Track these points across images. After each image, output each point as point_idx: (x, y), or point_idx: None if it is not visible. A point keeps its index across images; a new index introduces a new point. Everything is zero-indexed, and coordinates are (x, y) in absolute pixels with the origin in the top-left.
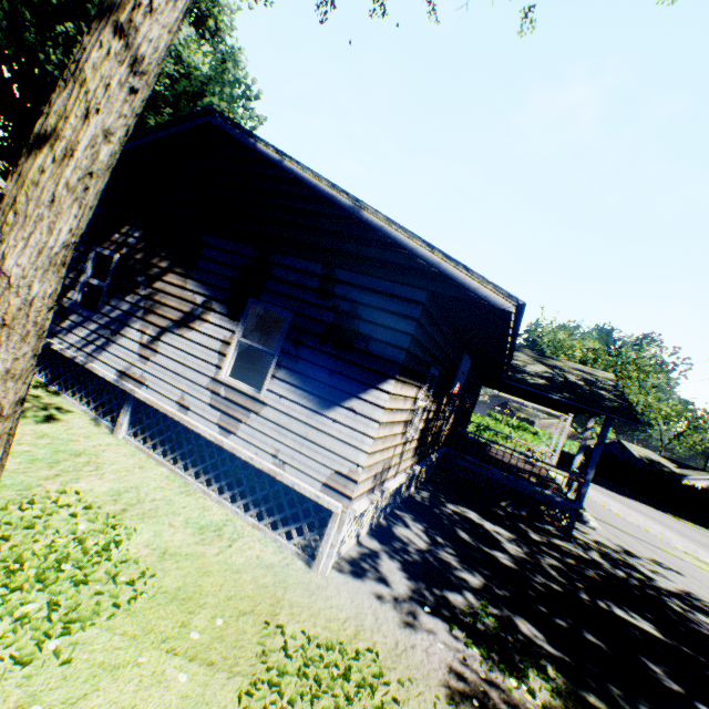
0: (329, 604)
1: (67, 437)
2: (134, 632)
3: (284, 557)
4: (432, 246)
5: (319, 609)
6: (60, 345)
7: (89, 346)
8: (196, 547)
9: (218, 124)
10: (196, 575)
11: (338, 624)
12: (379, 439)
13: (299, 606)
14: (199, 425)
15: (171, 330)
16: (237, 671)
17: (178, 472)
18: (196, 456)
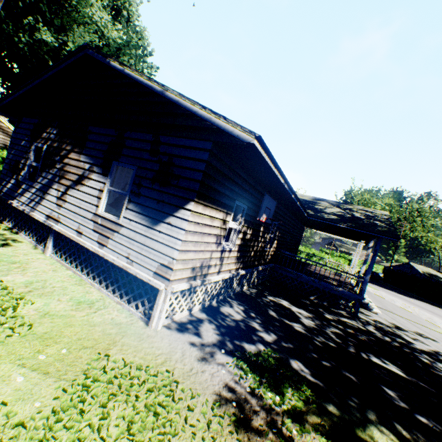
0: (151, 345)
1: (11, 254)
2: (1, 353)
3: (131, 320)
4: (205, 107)
5: (142, 348)
6: (17, 203)
7: (32, 202)
8: (70, 312)
9: (90, 54)
10: (62, 326)
11: (152, 356)
12: (189, 242)
13: (128, 346)
14: (87, 243)
15: (72, 187)
16: (63, 378)
17: (78, 273)
18: (87, 263)
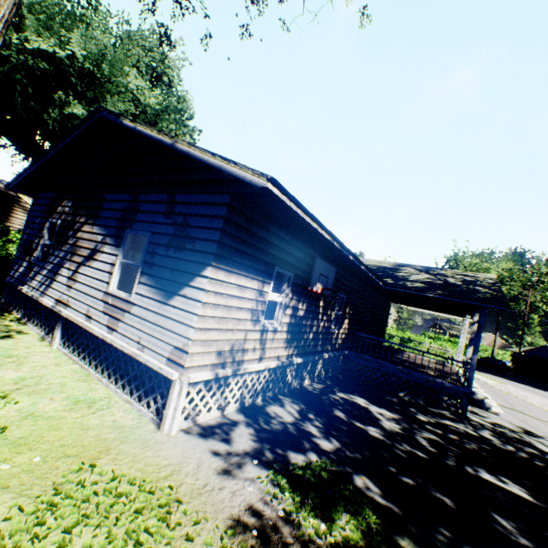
0: (158, 454)
1: (10, 347)
2: None
3: (139, 422)
4: (215, 154)
5: (144, 457)
6: (28, 289)
7: (42, 286)
8: (61, 413)
9: (104, 116)
10: (45, 430)
11: (155, 468)
12: (209, 318)
13: (126, 454)
14: (95, 328)
15: (84, 264)
16: (26, 494)
17: (85, 367)
18: (96, 353)
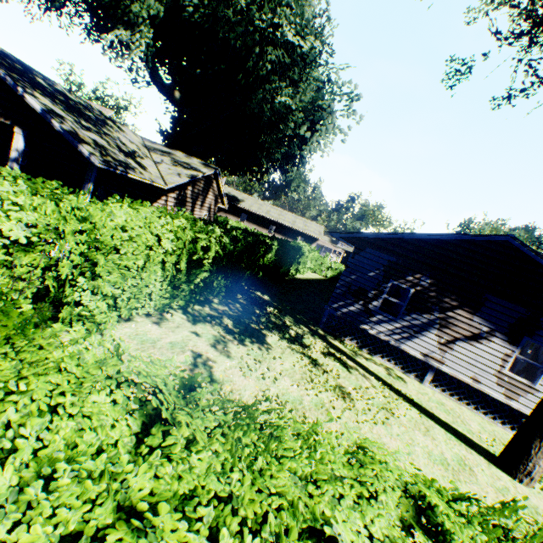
0: None
1: (422, 391)
2: None
3: None
4: None
5: None
6: (370, 330)
7: (394, 335)
8: None
9: (515, 245)
10: None
11: None
12: None
13: None
14: (492, 393)
15: (462, 340)
16: None
17: (472, 410)
18: (484, 405)
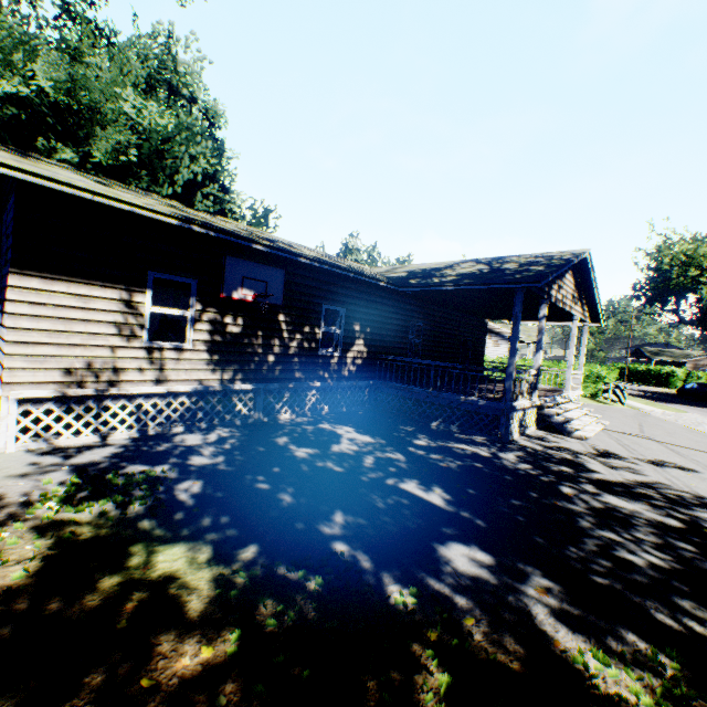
0: None
1: None
2: None
3: None
4: None
5: None
6: None
7: None
8: None
9: None
10: None
11: None
12: (30, 331)
13: None
14: None
15: None
16: None
17: None
18: None
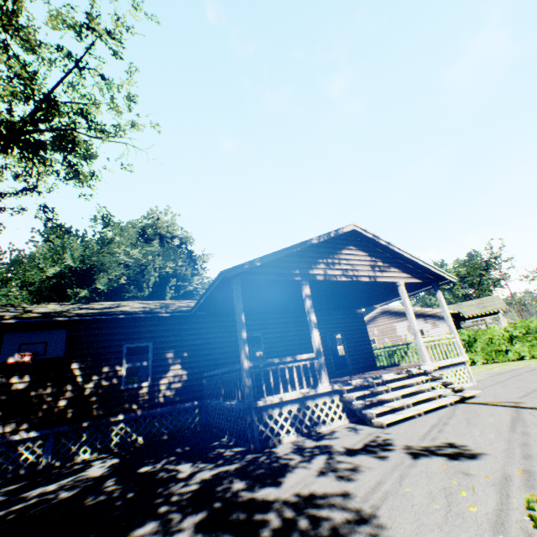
0: None
1: None
2: None
3: None
4: None
5: None
6: None
7: None
8: None
9: None
10: None
11: None
12: None
13: None
14: None
15: None
16: None
17: None
18: None
